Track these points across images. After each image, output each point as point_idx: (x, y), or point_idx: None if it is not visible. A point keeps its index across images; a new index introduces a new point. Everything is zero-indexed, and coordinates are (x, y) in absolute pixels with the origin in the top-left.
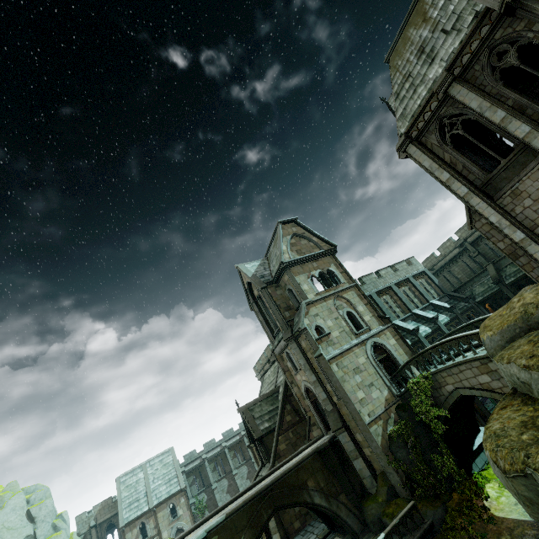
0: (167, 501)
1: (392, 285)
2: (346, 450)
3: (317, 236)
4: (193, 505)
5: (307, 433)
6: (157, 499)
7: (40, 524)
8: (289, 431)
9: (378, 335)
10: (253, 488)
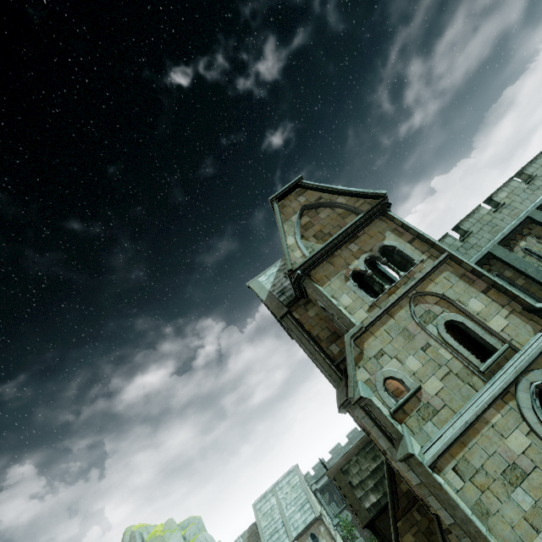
0: (305, 532)
1: (533, 214)
2: None
3: (343, 193)
4: (338, 526)
5: None
6: (295, 530)
7: None
8: (411, 509)
9: (541, 361)
10: None
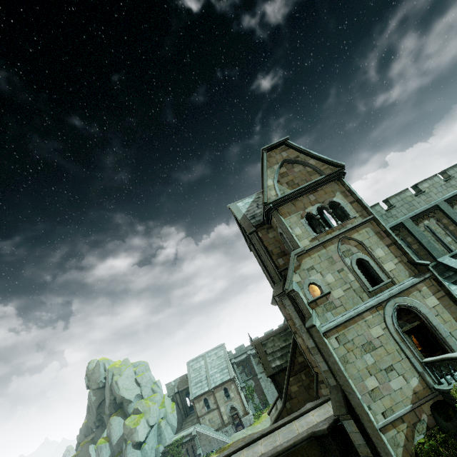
0: (221, 386)
1: (441, 203)
2: (353, 441)
3: (315, 157)
4: (243, 388)
5: (315, 389)
6: (214, 383)
7: (143, 388)
8: (301, 373)
9: (406, 293)
10: (252, 444)
